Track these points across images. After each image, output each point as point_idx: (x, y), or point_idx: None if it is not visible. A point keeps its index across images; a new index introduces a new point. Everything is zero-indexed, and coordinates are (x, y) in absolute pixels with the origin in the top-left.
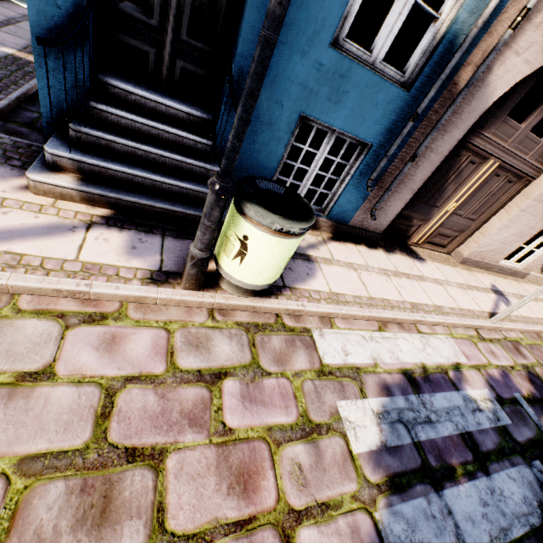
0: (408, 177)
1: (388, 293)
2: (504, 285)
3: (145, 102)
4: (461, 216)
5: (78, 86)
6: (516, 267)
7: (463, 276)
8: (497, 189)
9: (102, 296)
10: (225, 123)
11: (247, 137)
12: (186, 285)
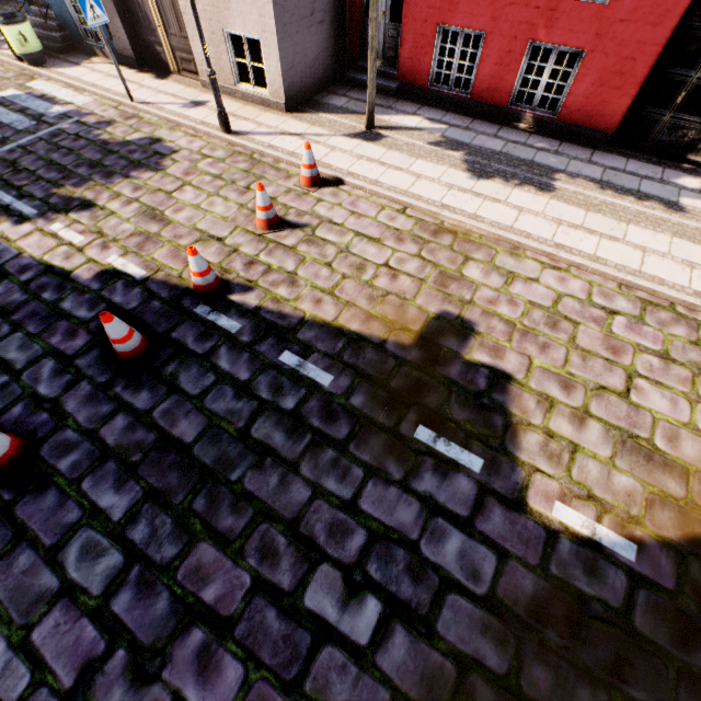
0: (108, 7)
1: (91, 79)
2: (226, 106)
3: (42, 2)
4: (178, 37)
5: (26, 1)
6: (263, 94)
7: (184, 91)
8: (172, 1)
9: (4, 61)
10: (49, 1)
11: (57, 6)
12: (16, 59)
